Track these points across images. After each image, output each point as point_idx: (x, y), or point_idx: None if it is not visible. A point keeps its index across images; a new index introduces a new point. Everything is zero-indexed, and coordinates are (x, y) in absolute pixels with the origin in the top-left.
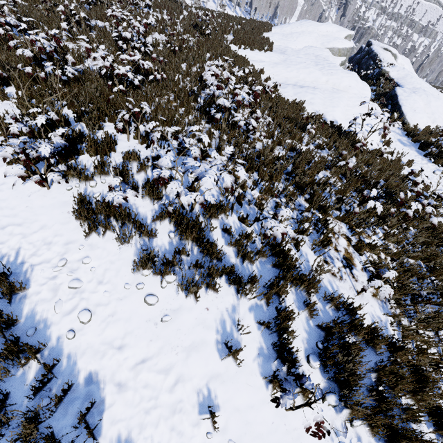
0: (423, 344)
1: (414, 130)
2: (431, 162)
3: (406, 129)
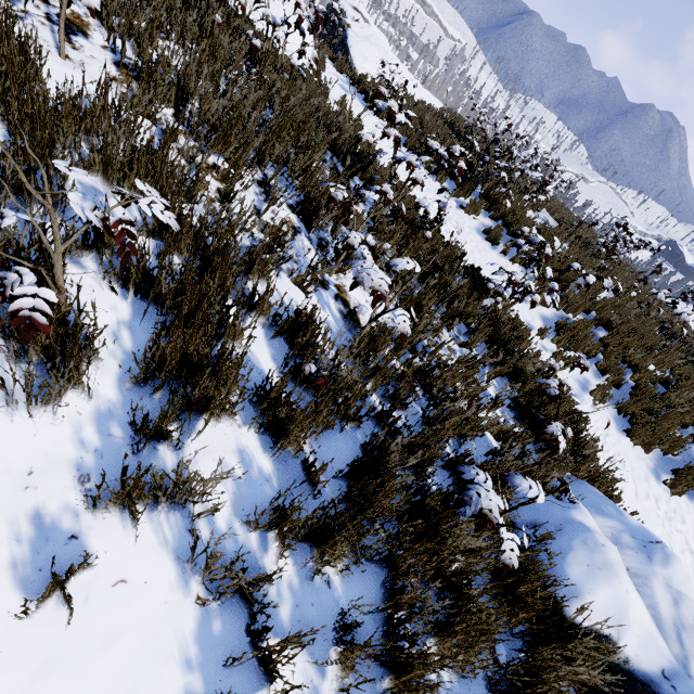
0: (222, 184)
1: (360, 75)
2: (376, 116)
3: (353, 78)
